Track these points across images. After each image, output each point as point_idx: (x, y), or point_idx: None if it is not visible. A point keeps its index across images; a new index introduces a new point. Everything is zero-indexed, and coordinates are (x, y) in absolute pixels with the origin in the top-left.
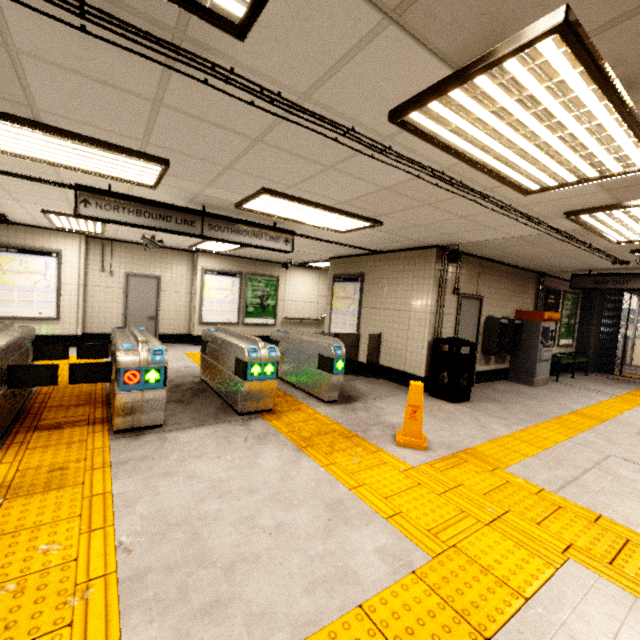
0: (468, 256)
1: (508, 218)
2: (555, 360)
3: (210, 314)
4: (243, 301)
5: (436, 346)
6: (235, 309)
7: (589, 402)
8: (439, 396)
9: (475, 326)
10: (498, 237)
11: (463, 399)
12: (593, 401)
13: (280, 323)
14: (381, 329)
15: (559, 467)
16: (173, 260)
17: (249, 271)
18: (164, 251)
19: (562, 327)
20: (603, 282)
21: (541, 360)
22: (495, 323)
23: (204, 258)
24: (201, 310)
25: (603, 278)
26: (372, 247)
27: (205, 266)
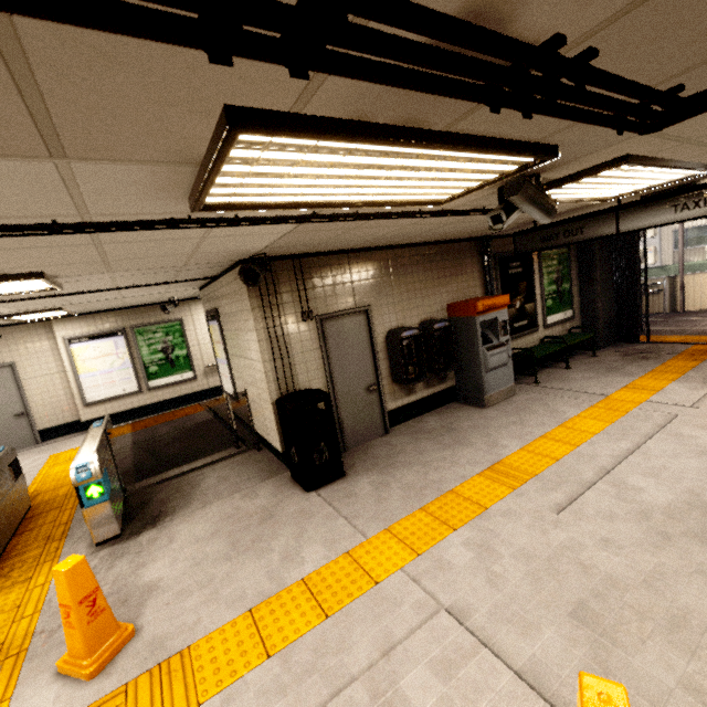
0: (319, 256)
1: (161, 226)
2: (530, 354)
3: (96, 390)
4: (139, 362)
5: (279, 409)
6: (130, 375)
7: (544, 428)
8: (297, 480)
9: (367, 351)
10: (269, 238)
11: (329, 479)
12: (553, 423)
13: (203, 374)
14: (244, 384)
15: (295, 687)
16: (25, 337)
17: (135, 323)
18: (7, 330)
19: (548, 299)
20: (552, 236)
21: (489, 369)
22: (395, 340)
23: (62, 325)
24: (80, 389)
25: (551, 230)
26: (187, 277)
27: (67, 334)
